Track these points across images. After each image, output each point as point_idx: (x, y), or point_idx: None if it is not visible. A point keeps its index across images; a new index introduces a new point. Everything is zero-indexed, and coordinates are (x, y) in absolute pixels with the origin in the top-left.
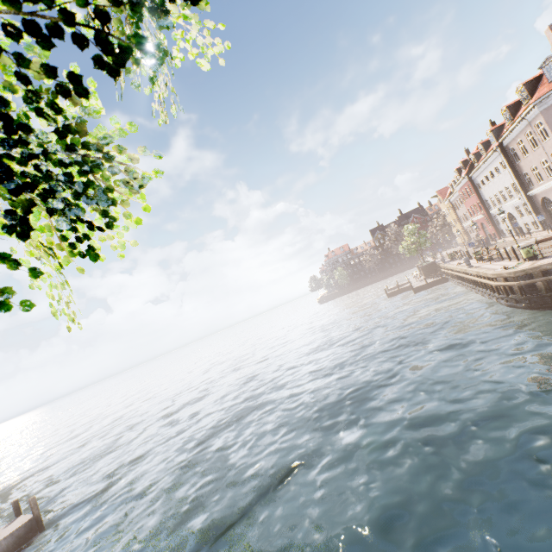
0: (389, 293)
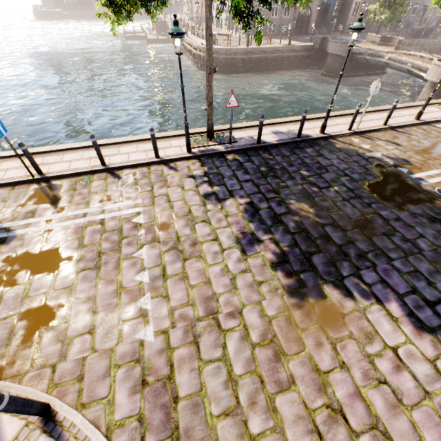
0: (127, 36)
